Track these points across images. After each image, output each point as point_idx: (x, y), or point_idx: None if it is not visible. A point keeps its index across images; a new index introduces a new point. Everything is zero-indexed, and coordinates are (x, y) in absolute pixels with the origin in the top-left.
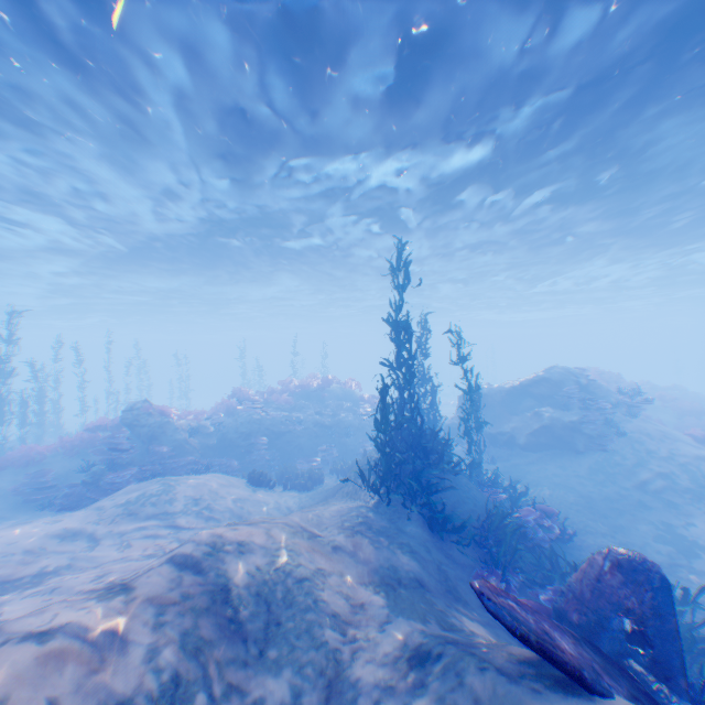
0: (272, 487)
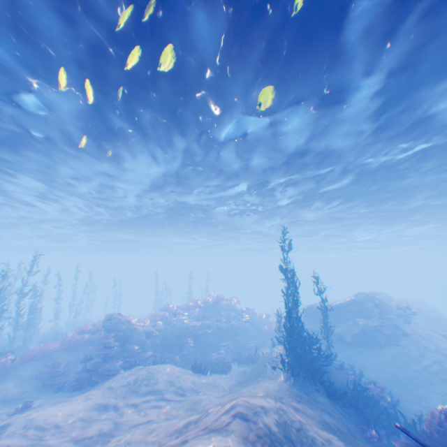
0: (205, 372)
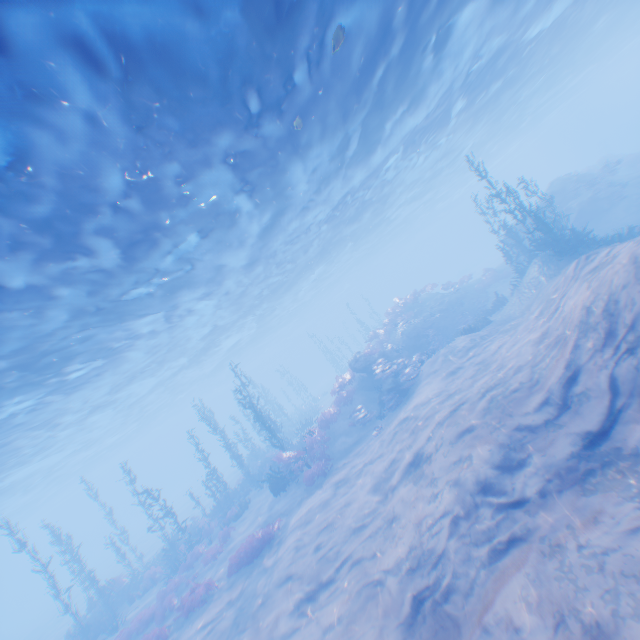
0: (477, 331)
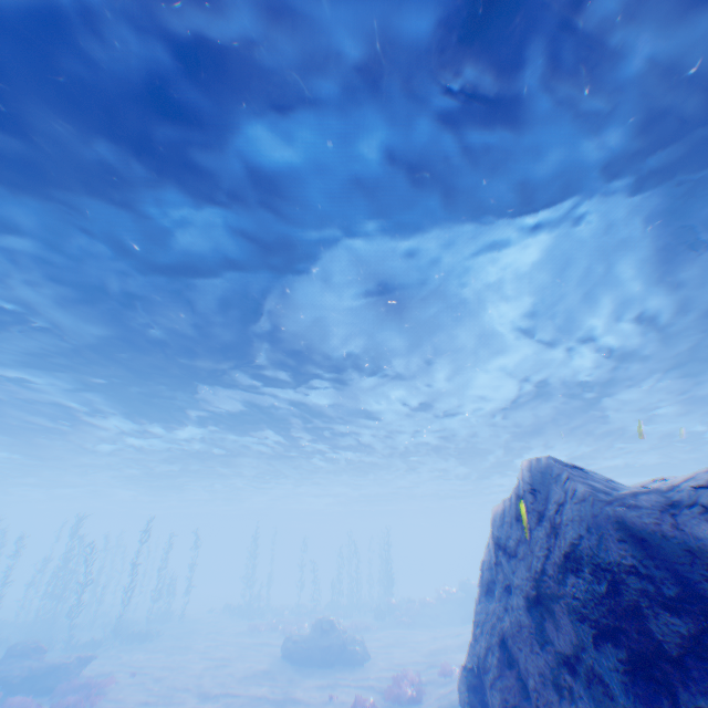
0: None
